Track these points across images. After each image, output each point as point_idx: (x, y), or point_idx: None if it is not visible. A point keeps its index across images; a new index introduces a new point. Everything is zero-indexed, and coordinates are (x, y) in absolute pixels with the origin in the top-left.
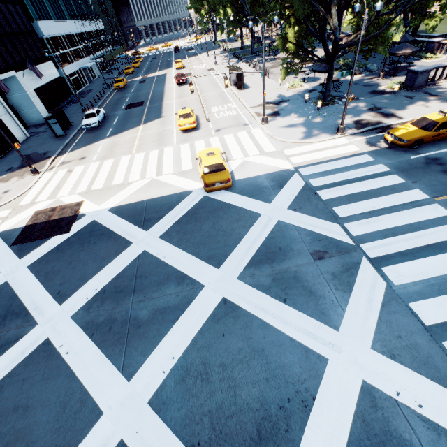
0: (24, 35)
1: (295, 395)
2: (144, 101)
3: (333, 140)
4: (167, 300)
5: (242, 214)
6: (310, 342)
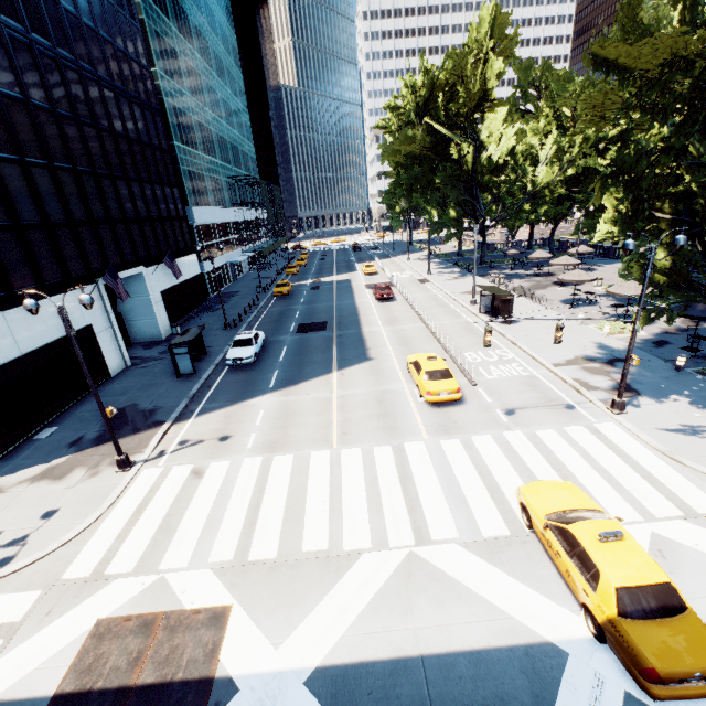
0: (171, 222)
1: None
2: (328, 322)
3: None
4: None
5: None
6: None
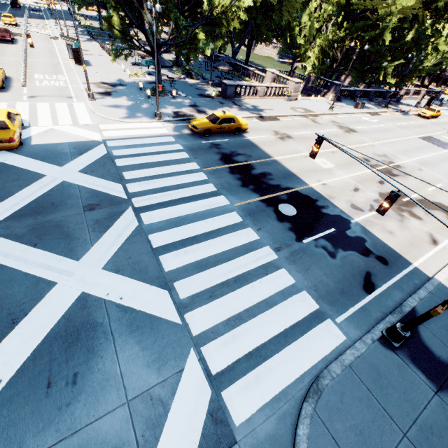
0: None
1: (6, 317)
2: None
3: (150, 123)
4: None
5: (22, 175)
6: (45, 273)
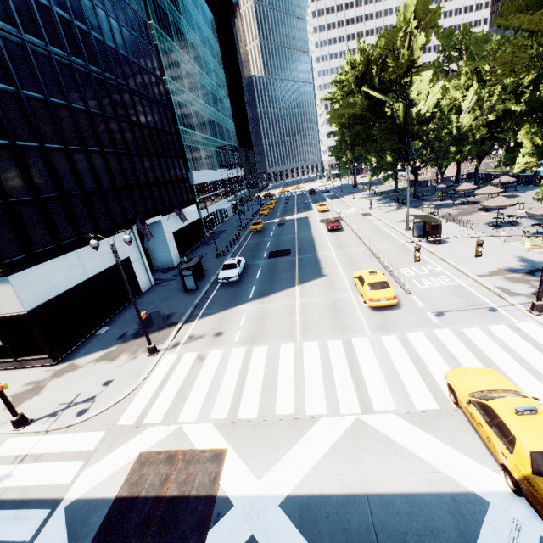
0: (178, 183)
1: None
2: (291, 249)
3: None
4: None
5: None
6: None
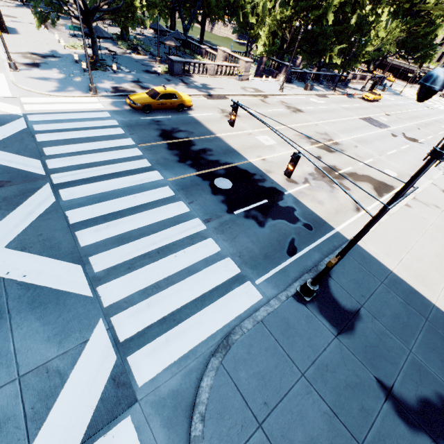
0: None
1: None
2: None
3: (84, 98)
4: None
5: None
6: None
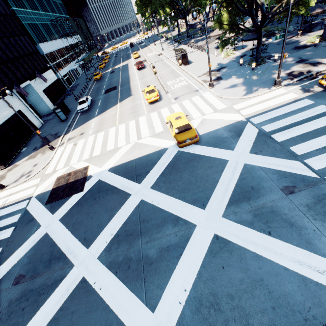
0: (32, 55)
1: (304, 323)
2: (117, 86)
3: (273, 92)
4: (168, 240)
5: (212, 162)
6: (304, 271)
